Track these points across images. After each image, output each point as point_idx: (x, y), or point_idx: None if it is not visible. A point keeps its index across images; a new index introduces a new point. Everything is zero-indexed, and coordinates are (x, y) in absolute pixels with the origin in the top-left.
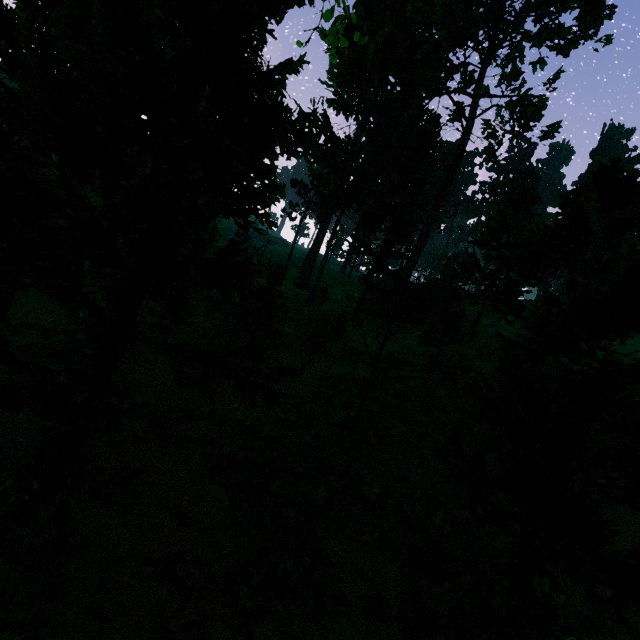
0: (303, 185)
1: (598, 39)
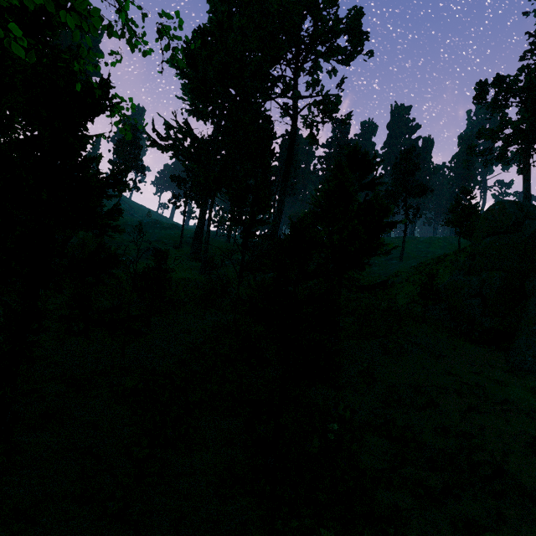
0: (181, 179)
1: (365, 53)
